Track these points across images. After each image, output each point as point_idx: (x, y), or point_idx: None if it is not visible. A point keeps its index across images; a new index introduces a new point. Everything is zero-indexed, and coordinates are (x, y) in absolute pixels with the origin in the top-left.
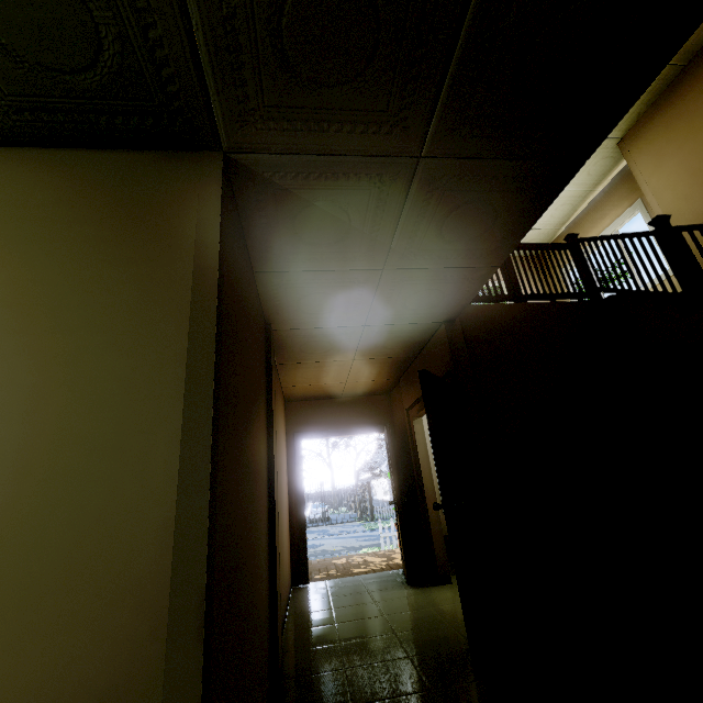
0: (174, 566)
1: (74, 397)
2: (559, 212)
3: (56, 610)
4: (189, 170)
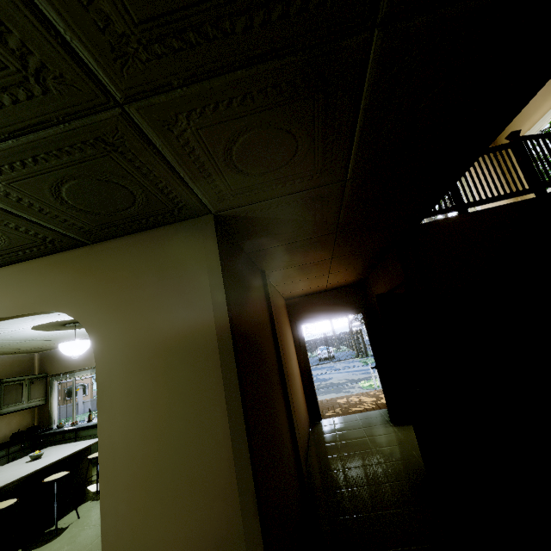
0: (237, 480)
1: (171, 393)
2: None
3: (190, 501)
4: (196, 234)
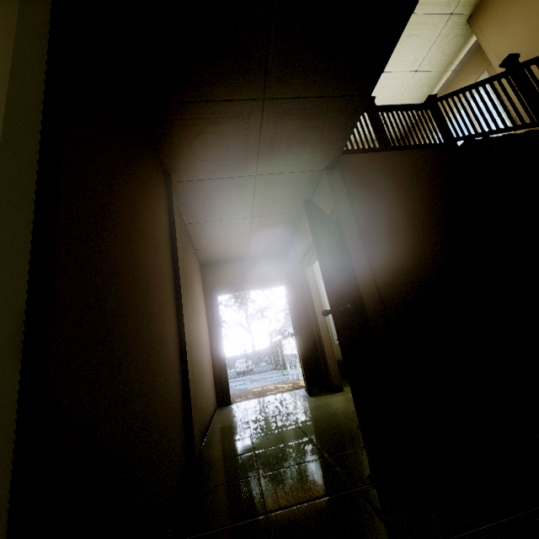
0: None
1: None
2: (418, 94)
3: None
4: None
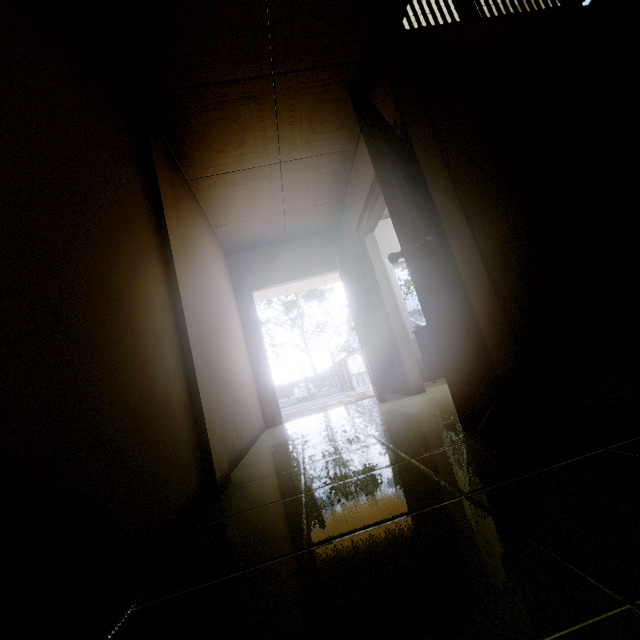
0: None
1: None
2: None
3: None
4: None
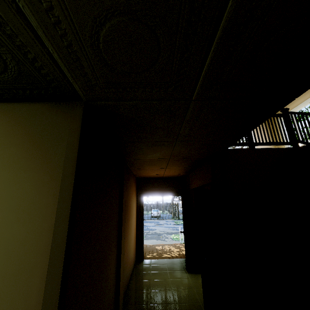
0: None
1: None
2: None
3: None
4: (66, 113)
